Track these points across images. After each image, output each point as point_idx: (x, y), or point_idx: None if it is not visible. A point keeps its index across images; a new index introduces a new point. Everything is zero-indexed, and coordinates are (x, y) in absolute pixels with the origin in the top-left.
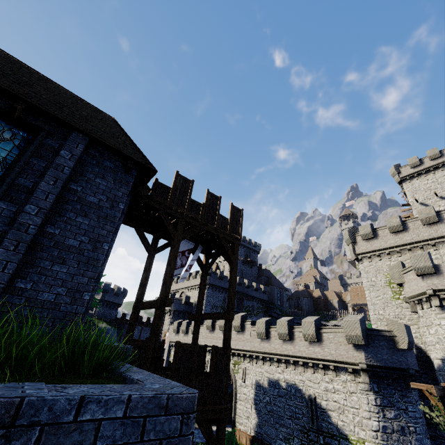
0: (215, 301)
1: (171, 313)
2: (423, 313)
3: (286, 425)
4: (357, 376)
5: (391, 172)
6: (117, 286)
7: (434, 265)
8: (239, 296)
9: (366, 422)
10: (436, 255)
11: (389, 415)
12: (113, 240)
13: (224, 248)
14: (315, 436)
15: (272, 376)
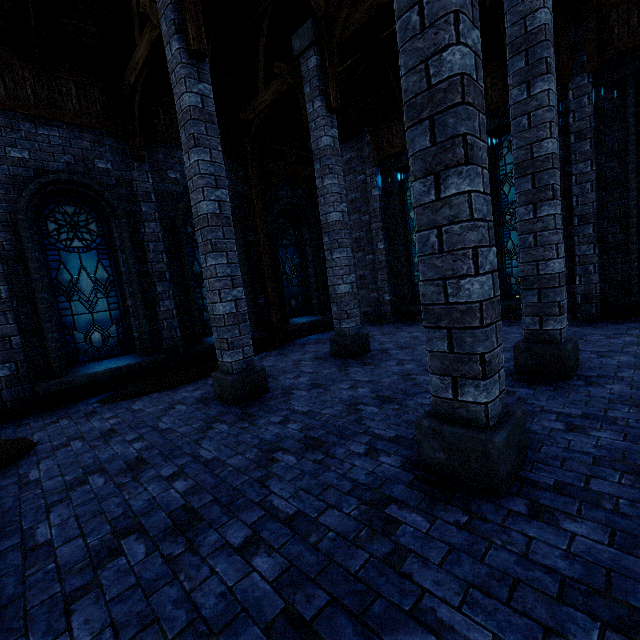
0: None
1: None
2: None
3: None
4: None
5: None
6: None
7: None
8: None
9: None
10: None
11: None
12: None
13: None
14: None
15: None
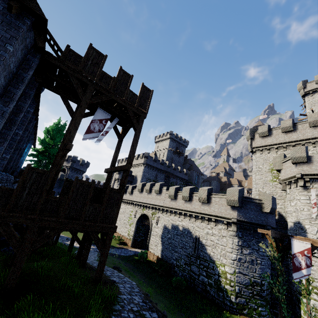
0: (149, 176)
1: (118, 180)
2: (290, 191)
3: (178, 252)
4: (229, 226)
5: (299, 86)
6: (82, 159)
7: (308, 156)
8: (167, 175)
9: (228, 254)
10: (313, 151)
11: (245, 252)
12: (19, 88)
13: (130, 118)
14: (194, 259)
15: (174, 223)
